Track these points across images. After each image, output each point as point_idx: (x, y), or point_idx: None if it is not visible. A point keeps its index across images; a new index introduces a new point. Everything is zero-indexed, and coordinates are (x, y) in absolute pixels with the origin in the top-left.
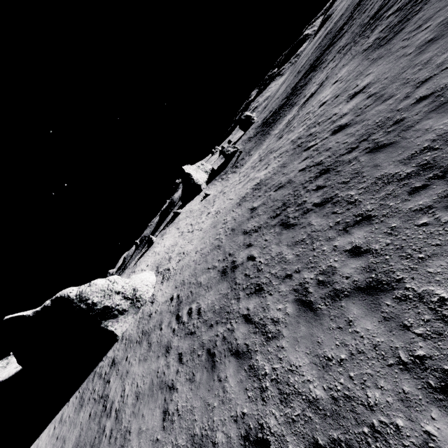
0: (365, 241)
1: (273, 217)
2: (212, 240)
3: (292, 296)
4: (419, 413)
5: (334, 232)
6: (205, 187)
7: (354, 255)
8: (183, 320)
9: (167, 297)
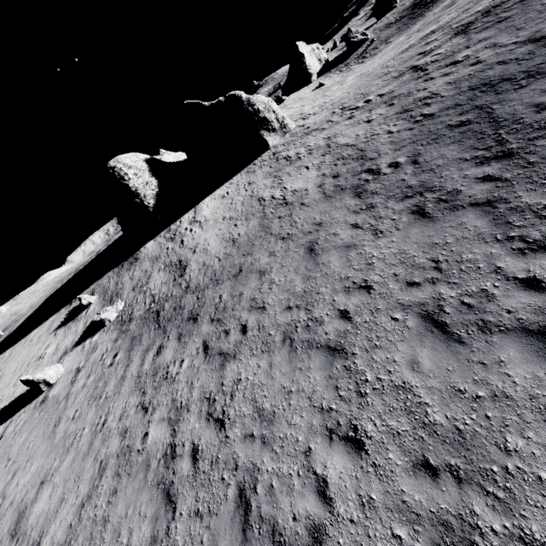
0: (540, 4)
1: (458, 32)
2: (371, 78)
3: (480, 44)
4: (545, 27)
5: (519, 11)
6: (315, 80)
7: (531, 11)
8: (360, 106)
9: (325, 115)
